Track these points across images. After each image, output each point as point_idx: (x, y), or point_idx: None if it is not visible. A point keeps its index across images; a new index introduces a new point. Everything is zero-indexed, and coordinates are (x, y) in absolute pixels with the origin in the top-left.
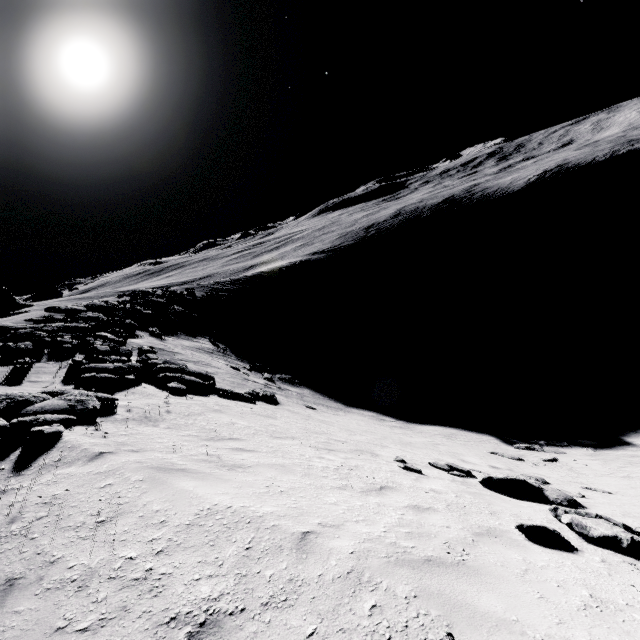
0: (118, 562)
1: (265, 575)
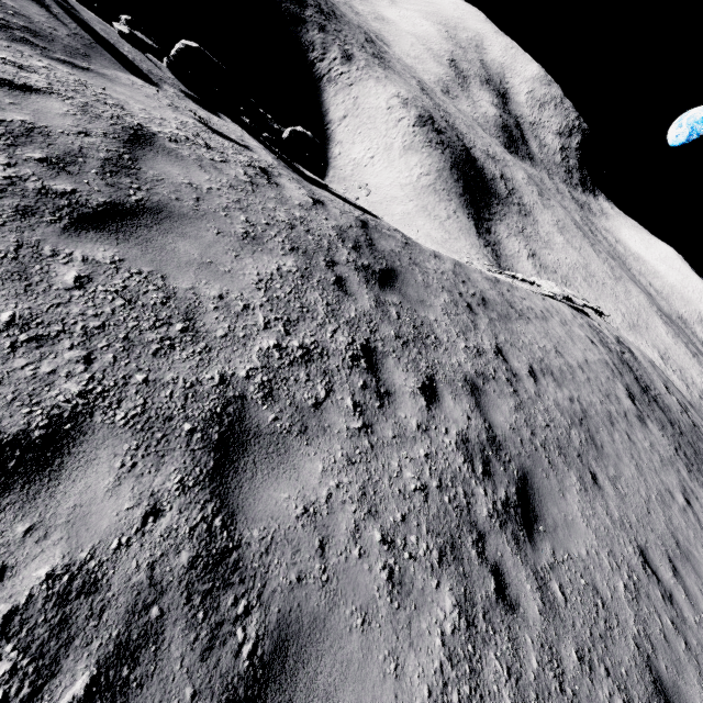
0: None
1: None
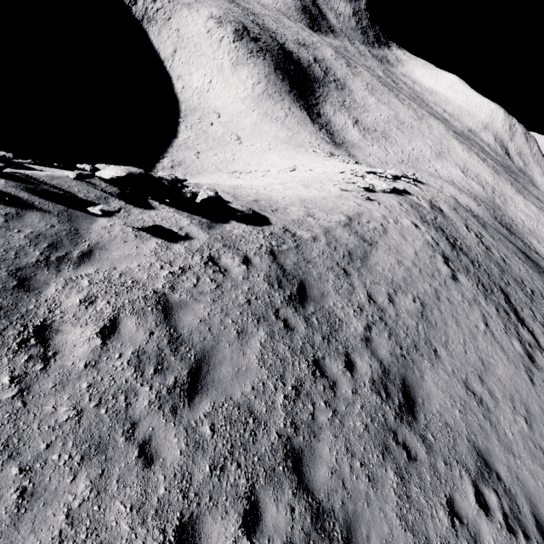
0: (246, 192)
1: (253, 189)
